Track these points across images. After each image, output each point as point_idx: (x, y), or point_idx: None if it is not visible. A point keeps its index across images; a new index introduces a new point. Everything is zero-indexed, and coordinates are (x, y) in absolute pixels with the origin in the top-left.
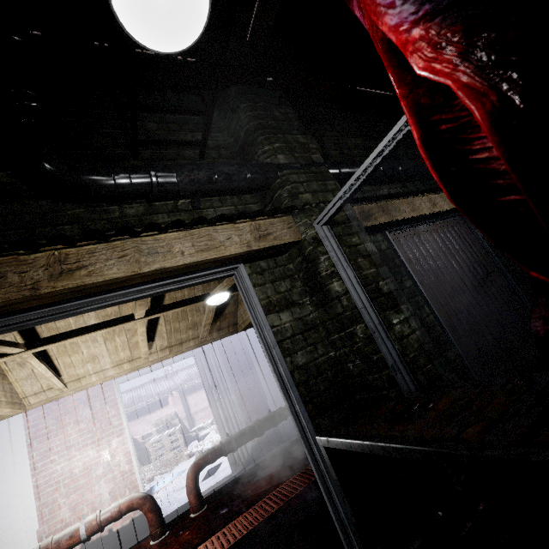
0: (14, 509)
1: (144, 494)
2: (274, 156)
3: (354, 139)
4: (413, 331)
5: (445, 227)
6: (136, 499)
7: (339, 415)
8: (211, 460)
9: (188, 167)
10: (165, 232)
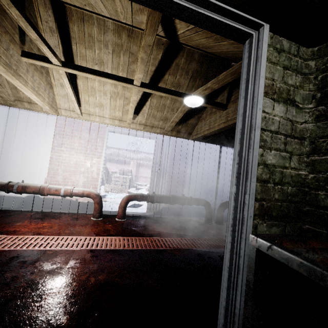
0: (38, 162)
1: (98, 193)
2: None
3: None
4: None
5: None
6: (93, 193)
7: (277, 229)
8: (139, 199)
9: None
10: None
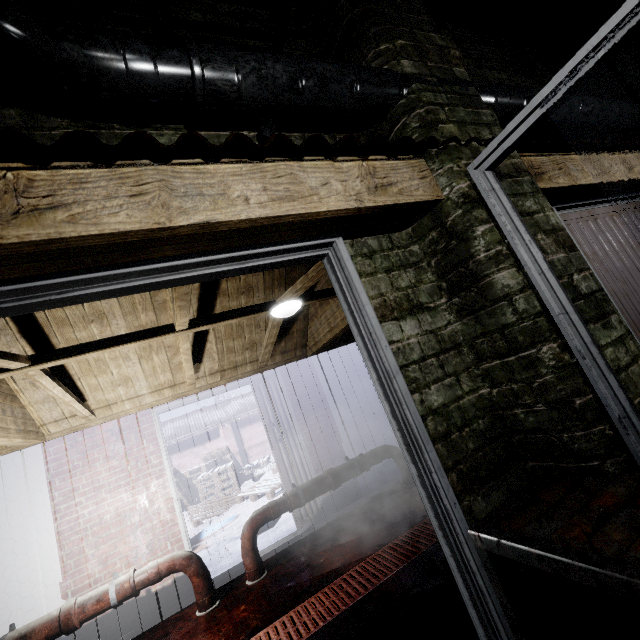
0: (33, 558)
1: (189, 553)
2: (395, 61)
3: (498, 72)
4: (634, 360)
5: (631, 211)
6: (179, 559)
7: (499, 493)
8: (273, 516)
9: (256, 54)
10: (215, 161)
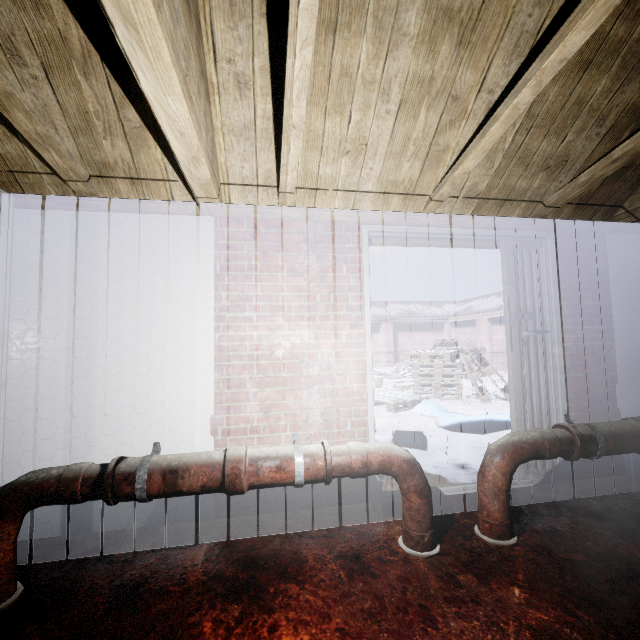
0: (184, 366)
1: (409, 454)
2: None
3: None
4: None
5: None
6: (398, 458)
7: None
8: (547, 454)
9: None
10: None
